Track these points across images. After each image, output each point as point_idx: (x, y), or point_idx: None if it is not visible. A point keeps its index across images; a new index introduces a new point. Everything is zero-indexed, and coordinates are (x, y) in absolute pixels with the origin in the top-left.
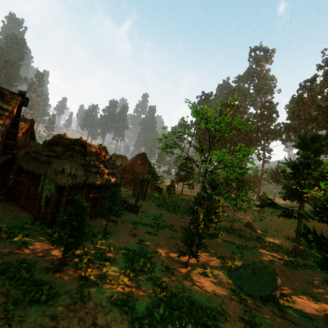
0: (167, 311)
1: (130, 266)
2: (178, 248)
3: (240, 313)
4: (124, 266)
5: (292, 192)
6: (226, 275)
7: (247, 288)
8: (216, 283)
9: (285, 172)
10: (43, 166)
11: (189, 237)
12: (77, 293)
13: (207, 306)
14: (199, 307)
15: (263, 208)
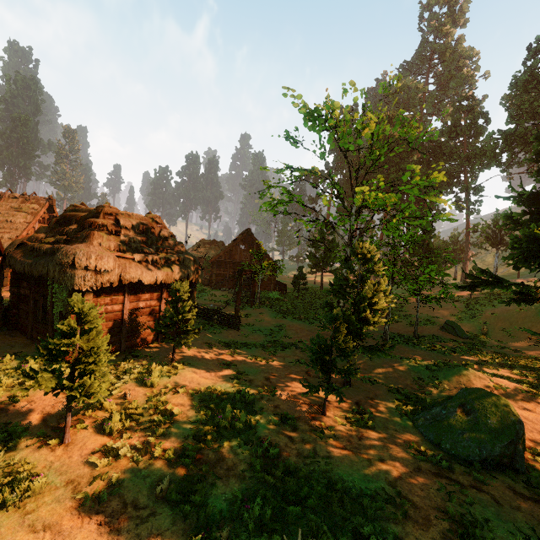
0: (269, 510)
1: (210, 420)
2: (311, 379)
3: (437, 500)
4: (198, 421)
5: (532, 250)
6: (407, 422)
7: (451, 445)
8: (385, 439)
9: (512, 216)
10: (43, 261)
11: (320, 355)
12: (89, 483)
13: (363, 488)
14: (346, 493)
15: (473, 291)
